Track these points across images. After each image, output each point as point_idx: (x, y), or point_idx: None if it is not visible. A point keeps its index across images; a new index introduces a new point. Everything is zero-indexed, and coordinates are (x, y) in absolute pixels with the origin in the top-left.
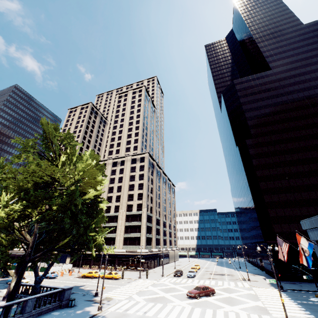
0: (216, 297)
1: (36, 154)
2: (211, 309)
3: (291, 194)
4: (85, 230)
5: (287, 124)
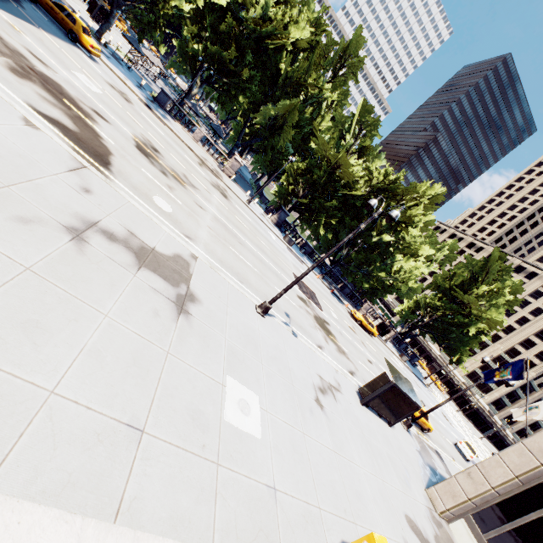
0: None
1: (469, 272)
2: None
3: None
4: (460, 345)
5: None
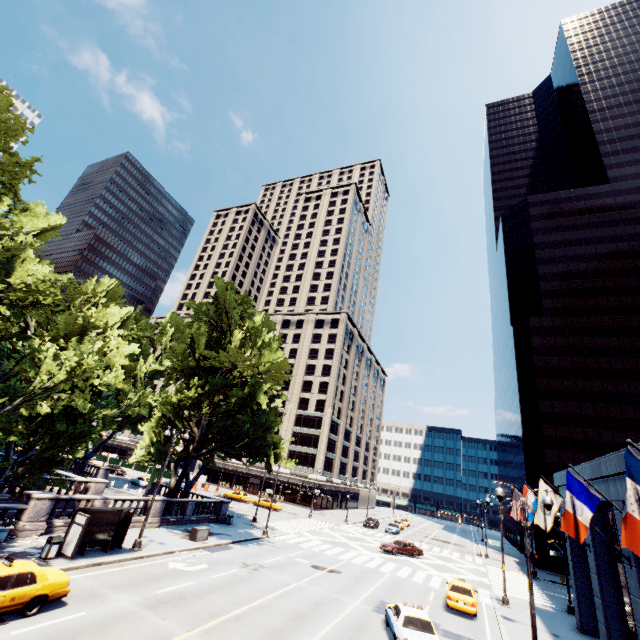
0: (423, 560)
1: (207, 324)
2: (410, 568)
3: (594, 430)
4: (264, 434)
5: (616, 300)
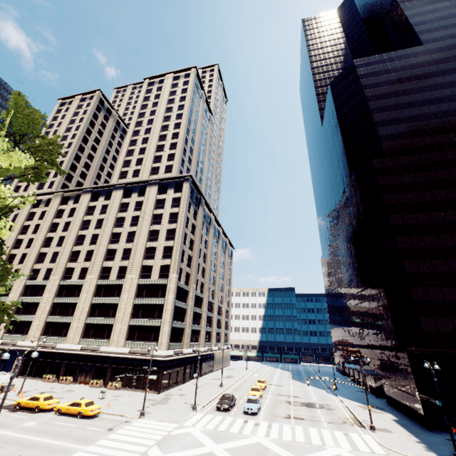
0: None
1: None
2: None
3: None
4: None
5: (451, 137)
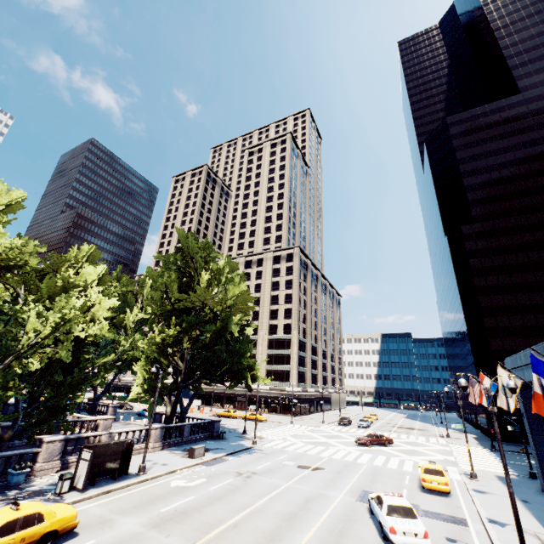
0: (394, 448)
1: (176, 271)
2: (384, 456)
3: (531, 317)
4: (240, 359)
5: (539, 198)
